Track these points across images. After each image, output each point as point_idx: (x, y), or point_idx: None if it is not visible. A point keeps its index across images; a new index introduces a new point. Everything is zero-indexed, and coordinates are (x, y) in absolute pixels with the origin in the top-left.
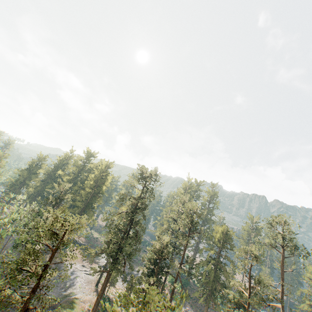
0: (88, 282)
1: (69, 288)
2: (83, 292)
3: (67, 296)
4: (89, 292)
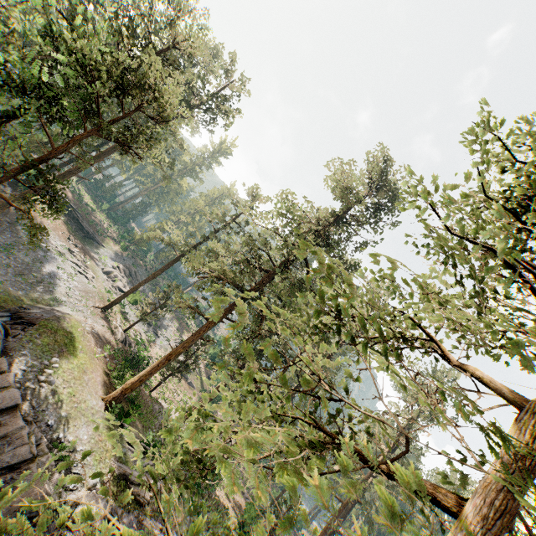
0: (86, 291)
1: (42, 285)
2: (79, 309)
3: (39, 300)
4: (90, 314)
